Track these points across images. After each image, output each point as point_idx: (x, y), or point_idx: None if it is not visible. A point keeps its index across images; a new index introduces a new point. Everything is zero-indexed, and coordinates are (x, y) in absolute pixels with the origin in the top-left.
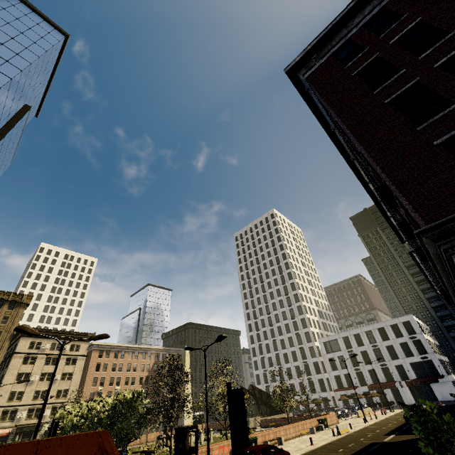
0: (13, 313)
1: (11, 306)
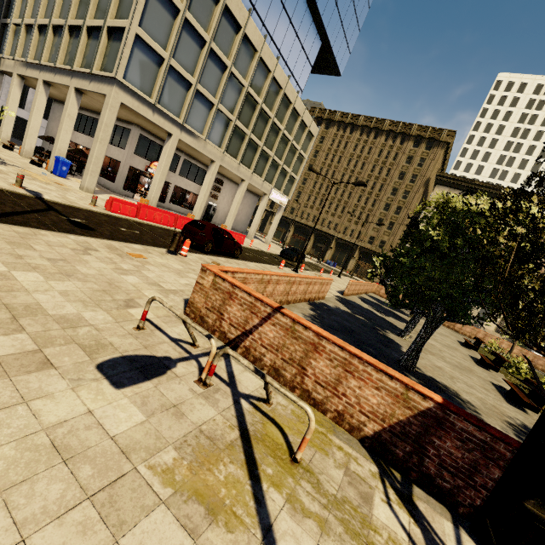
0: (429, 154)
1: (428, 145)
